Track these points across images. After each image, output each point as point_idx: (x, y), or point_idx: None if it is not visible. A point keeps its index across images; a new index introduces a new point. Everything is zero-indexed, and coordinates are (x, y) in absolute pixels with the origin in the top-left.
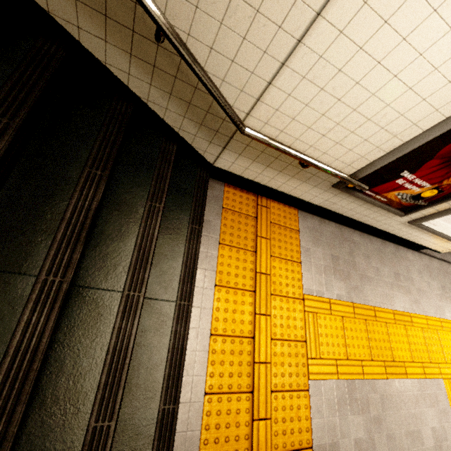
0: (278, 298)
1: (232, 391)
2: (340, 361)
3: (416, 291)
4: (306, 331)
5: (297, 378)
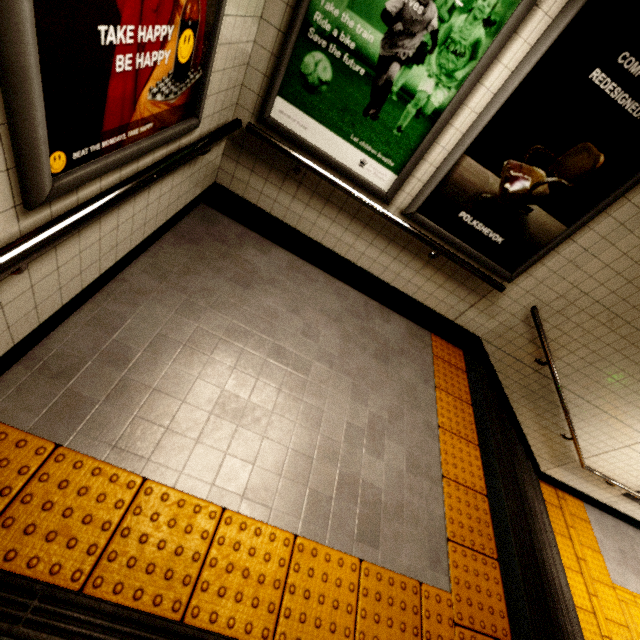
0: (597, 583)
1: None
2: None
3: None
4: (625, 618)
5: None
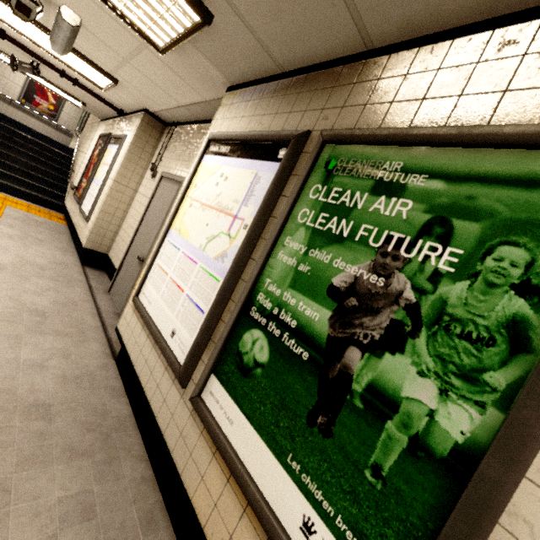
0: (2, 201)
1: None
2: None
3: (25, 244)
4: None
5: None
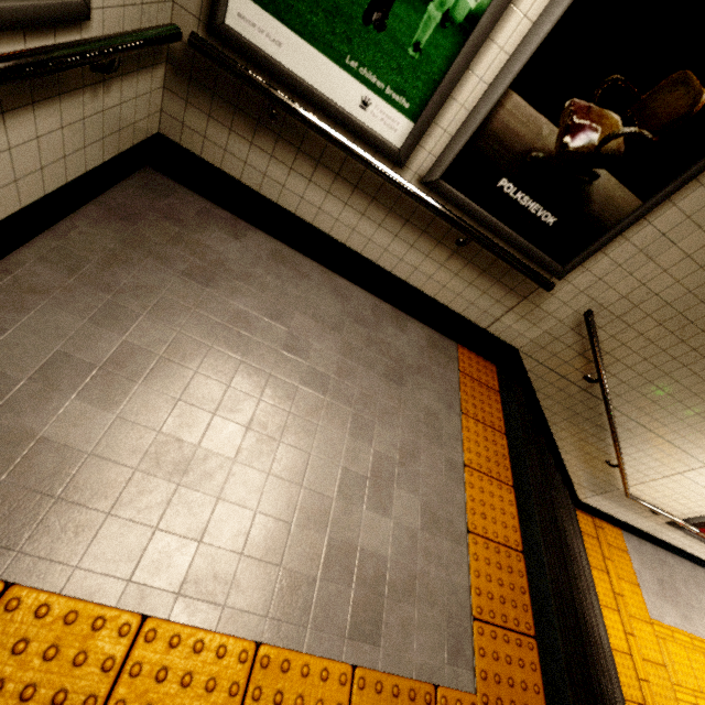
0: (635, 620)
1: (633, 701)
2: (696, 692)
3: None
4: (662, 656)
5: (670, 701)
